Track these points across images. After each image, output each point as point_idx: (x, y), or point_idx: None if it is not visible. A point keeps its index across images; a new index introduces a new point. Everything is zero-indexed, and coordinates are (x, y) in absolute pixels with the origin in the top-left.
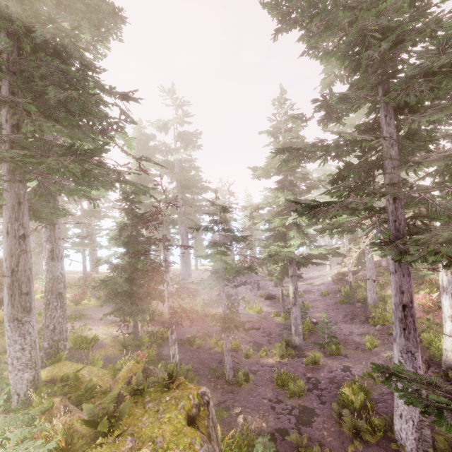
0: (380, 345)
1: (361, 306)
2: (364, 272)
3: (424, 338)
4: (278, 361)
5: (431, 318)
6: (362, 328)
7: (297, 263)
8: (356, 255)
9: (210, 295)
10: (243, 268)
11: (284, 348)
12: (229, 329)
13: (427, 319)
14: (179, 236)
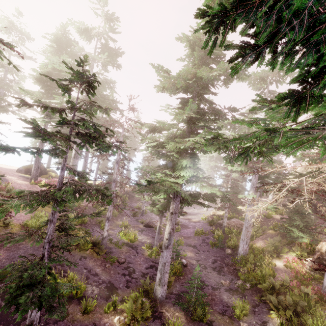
0: (250, 313)
1: (230, 253)
2: (236, 220)
3: (304, 319)
4: (125, 325)
5: (309, 292)
6: (230, 280)
7: (182, 199)
8: (264, 206)
9: (92, 212)
10: (92, 189)
11: (138, 305)
12: (16, 303)
13: (306, 293)
14: (74, 146)
